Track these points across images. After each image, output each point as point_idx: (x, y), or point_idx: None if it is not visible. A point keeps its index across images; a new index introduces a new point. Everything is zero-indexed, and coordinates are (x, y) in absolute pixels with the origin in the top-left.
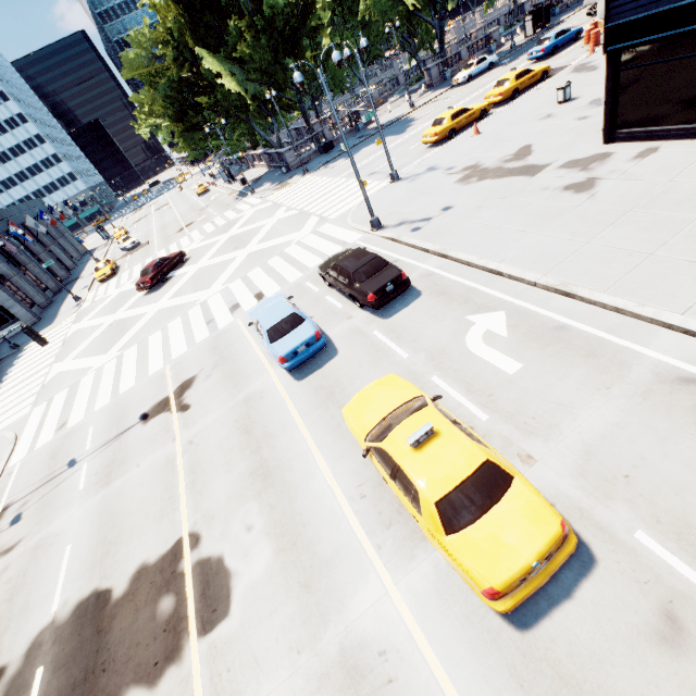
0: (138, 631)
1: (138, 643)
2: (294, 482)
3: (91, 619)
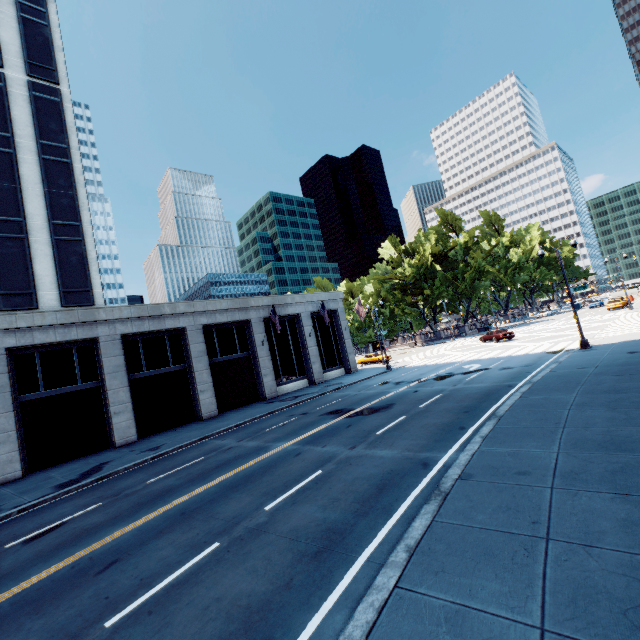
0: None
1: None
2: None
3: None
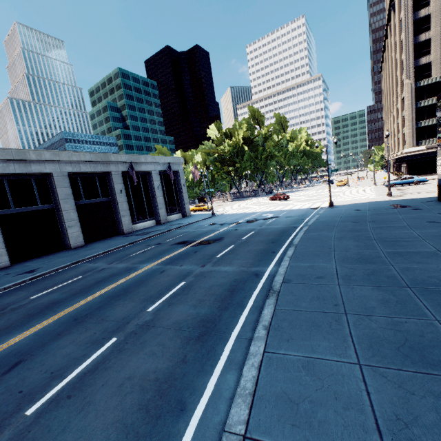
0: None
1: None
2: None
3: None
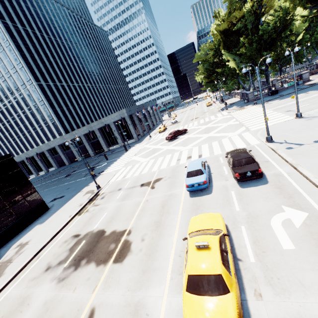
0: (103, 248)
1: (101, 251)
2: (163, 234)
3: (98, 236)
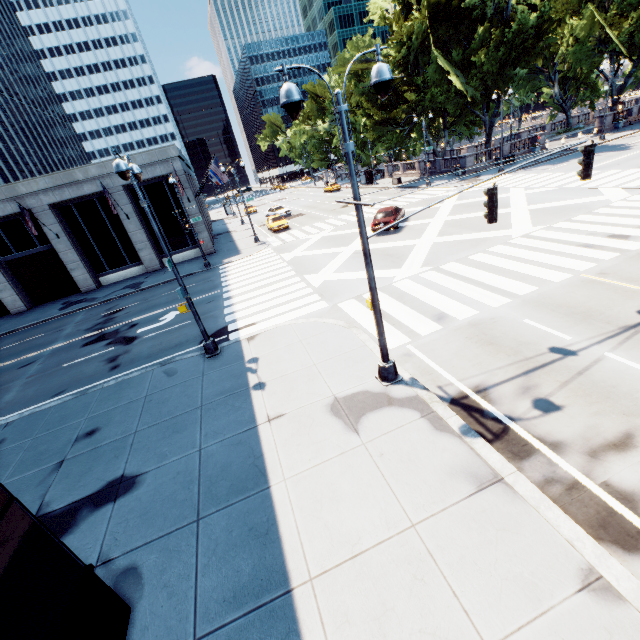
0: None
1: None
2: None
3: None
